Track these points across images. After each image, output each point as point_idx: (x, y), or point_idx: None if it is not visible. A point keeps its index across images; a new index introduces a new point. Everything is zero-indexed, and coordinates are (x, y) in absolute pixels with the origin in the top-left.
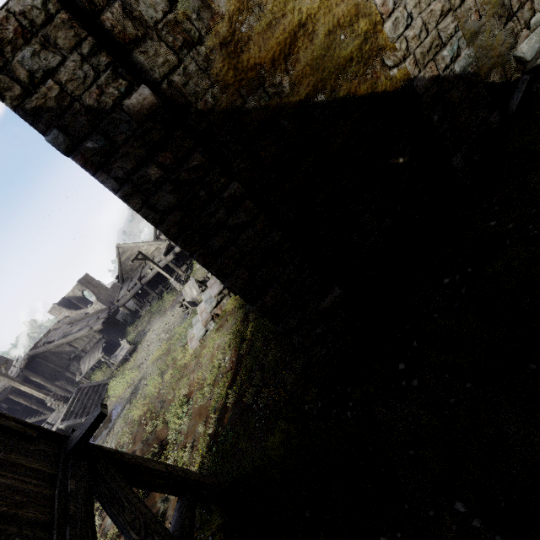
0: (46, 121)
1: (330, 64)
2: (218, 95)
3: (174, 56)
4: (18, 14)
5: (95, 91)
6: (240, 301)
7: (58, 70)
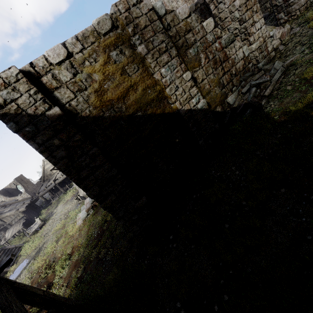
0: (8, 118)
1: (144, 101)
2: (92, 110)
3: (73, 94)
4: (4, 78)
5: (34, 108)
6: None
7: (18, 99)
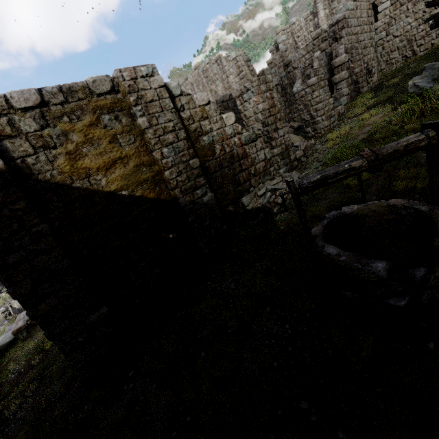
0: None
1: (134, 179)
2: (56, 175)
3: (33, 149)
4: None
5: None
6: None
7: None
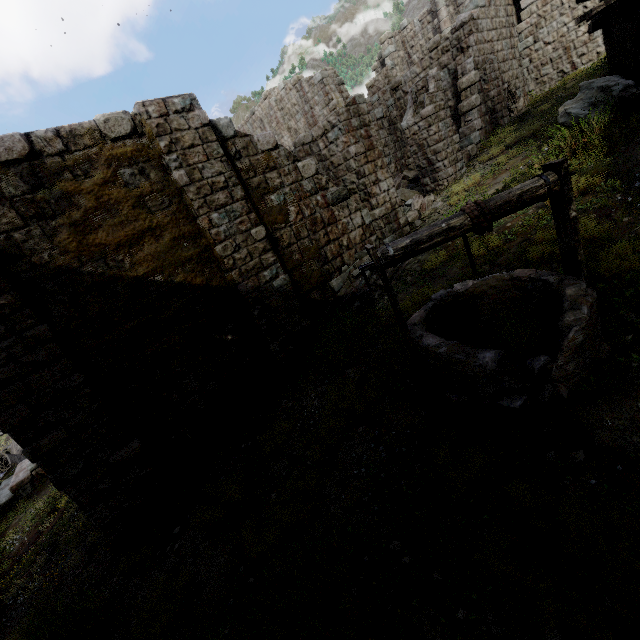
0: None
1: (171, 258)
2: (57, 256)
3: (21, 220)
4: None
5: None
6: None
7: None
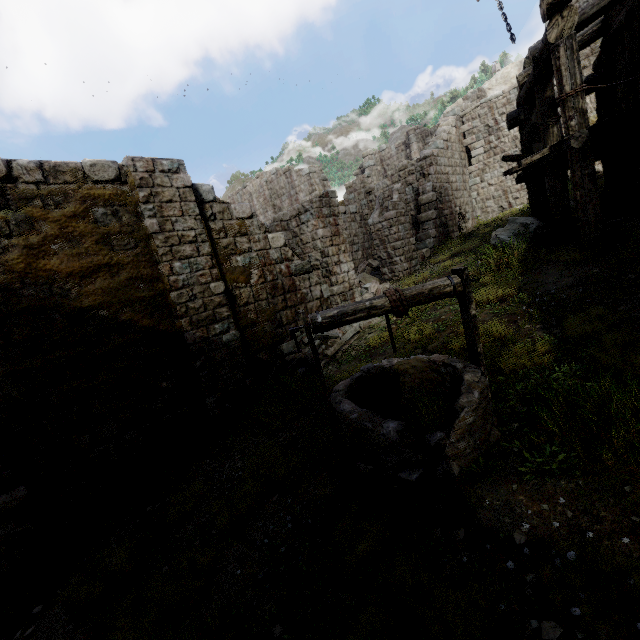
0: None
1: (123, 296)
2: None
3: None
4: None
5: None
6: None
7: None
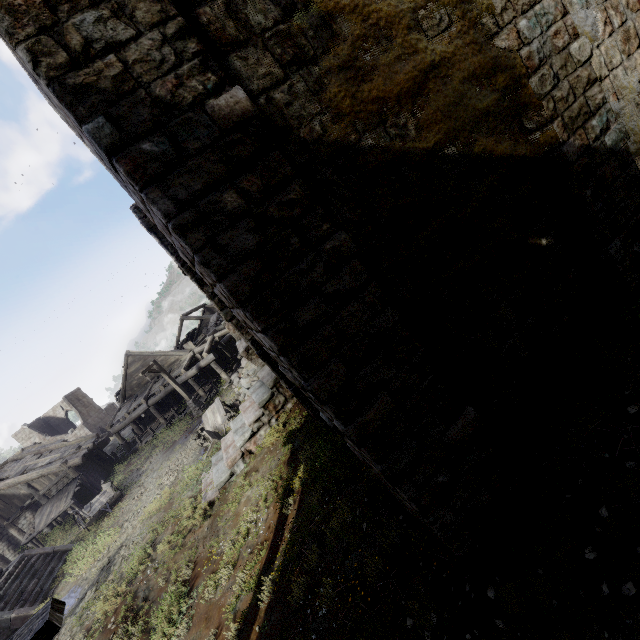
0: (92, 104)
1: (464, 114)
2: (328, 125)
3: (279, 69)
4: None
5: (172, 81)
6: (284, 433)
7: (127, 45)
